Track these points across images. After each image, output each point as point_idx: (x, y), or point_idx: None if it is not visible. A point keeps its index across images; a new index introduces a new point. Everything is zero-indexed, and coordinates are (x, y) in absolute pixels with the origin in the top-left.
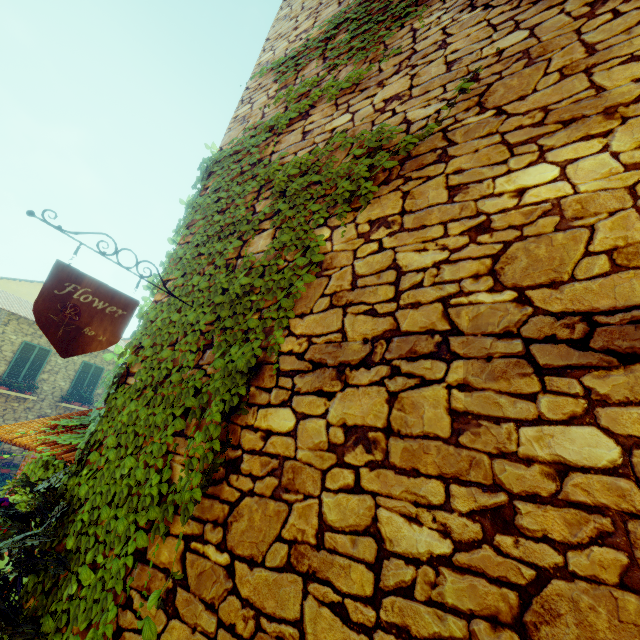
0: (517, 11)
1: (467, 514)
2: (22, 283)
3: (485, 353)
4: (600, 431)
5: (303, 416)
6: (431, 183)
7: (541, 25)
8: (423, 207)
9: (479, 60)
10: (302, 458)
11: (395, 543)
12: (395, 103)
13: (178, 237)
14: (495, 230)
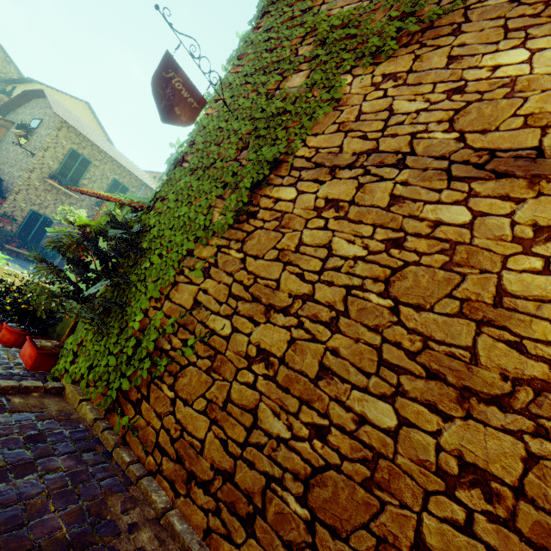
0: None
1: (380, 241)
2: (68, 98)
3: (424, 167)
4: (466, 209)
5: (302, 192)
6: (438, 51)
7: None
8: (425, 69)
9: None
10: (296, 213)
11: (338, 251)
12: None
13: (229, 67)
14: (466, 93)
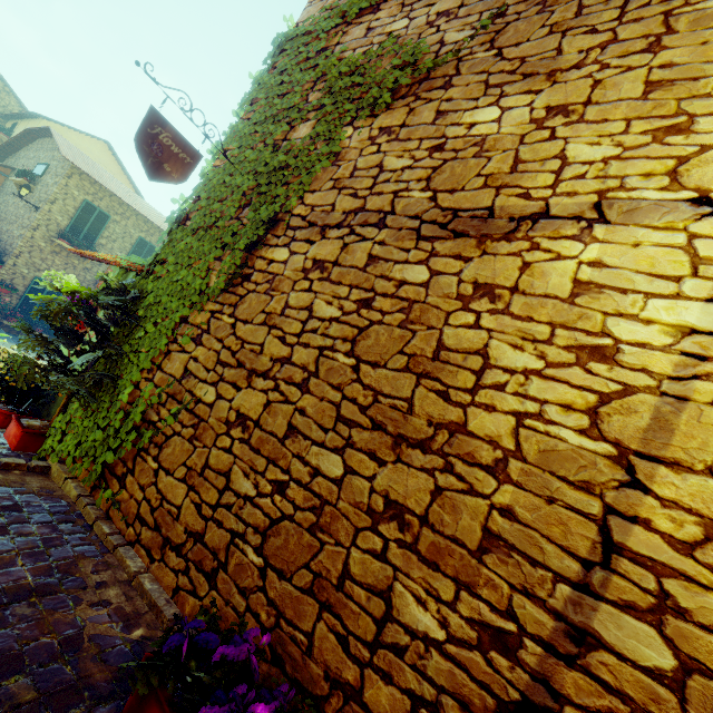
0: None
1: (354, 301)
2: (82, 136)
3: (400, 226)
4: (427, 268)
5: (294, 253)
6: (430, 105)
7: None
8: (416, 124)
9: None
10: (286, 275)
11: (317, 313)
12: (443, 19)
13: (242, 112)
14: (445, 151)
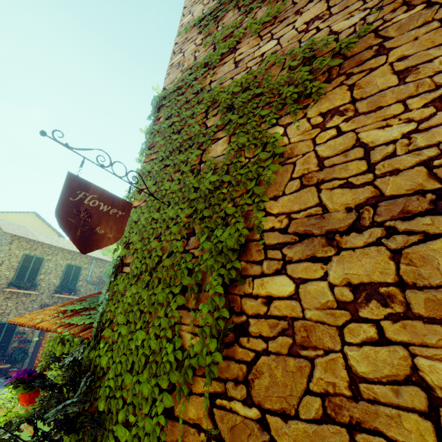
0: None
1: None
2: (17, 214)
3: None
4: None
5: (301, 281)
6: (375, 73)
7: None
8: (374, 93)
9: None
10: (311, 317)
11: None
12: (317, 22)
13: (142, 157)
14: None
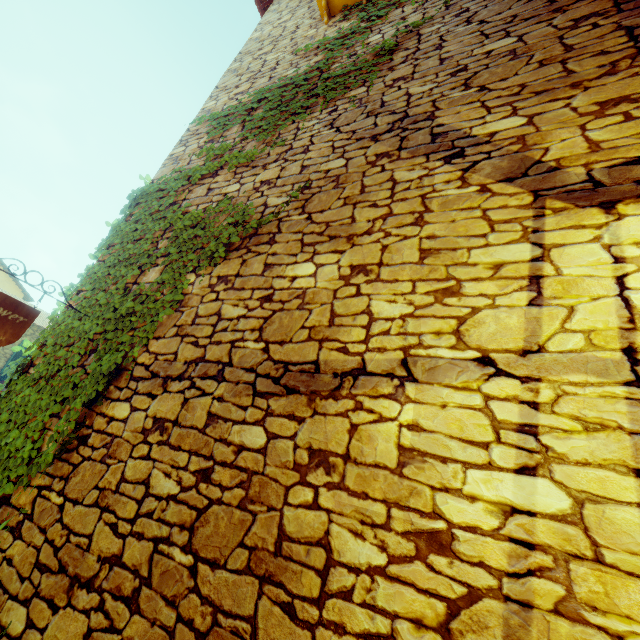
0: (348, 142)
1: (193, 472)
2: None
3: (237, 380)
4: (264, 429)
5: (135, 409)
6: (259, 258)
7: (353, 160)
8: (248, 274)
9: (317, 172)
10: (125, 437)
11: (155, 488)
12: (266, 187)
13: (100, 253)
14: (273, 301)
